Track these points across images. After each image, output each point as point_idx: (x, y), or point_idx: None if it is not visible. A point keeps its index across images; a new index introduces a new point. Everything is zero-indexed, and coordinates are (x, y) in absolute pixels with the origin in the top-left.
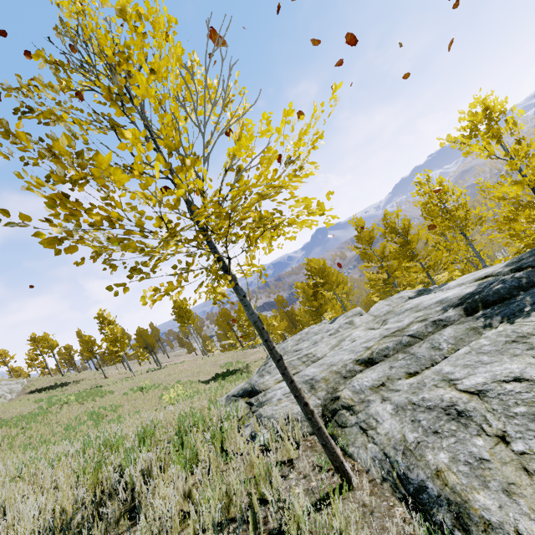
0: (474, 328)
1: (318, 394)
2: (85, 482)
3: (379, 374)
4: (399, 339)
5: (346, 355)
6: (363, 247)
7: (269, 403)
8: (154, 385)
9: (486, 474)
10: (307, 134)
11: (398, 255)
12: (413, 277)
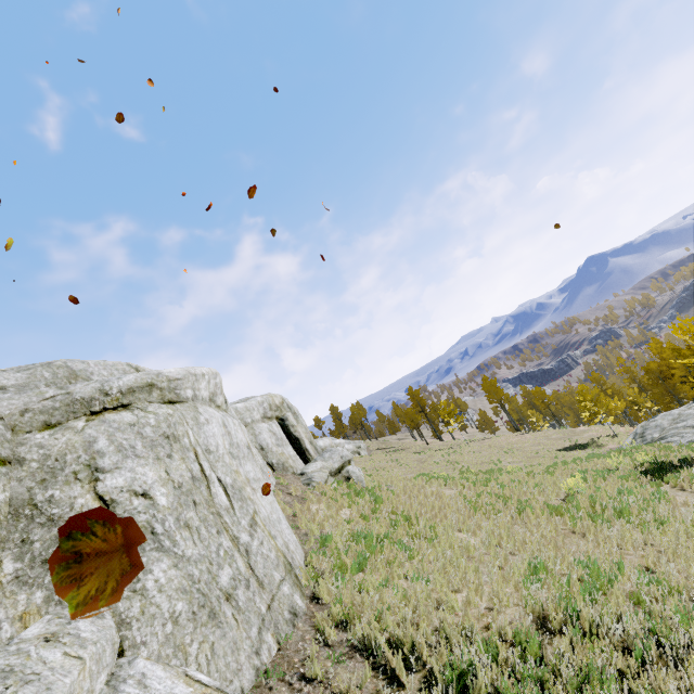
0: None
1: None
2: (686, 451)
3: None
4: None
5: None
6: None
7: None
8: (513, 449)
9: None
10: None
11: None
12: None
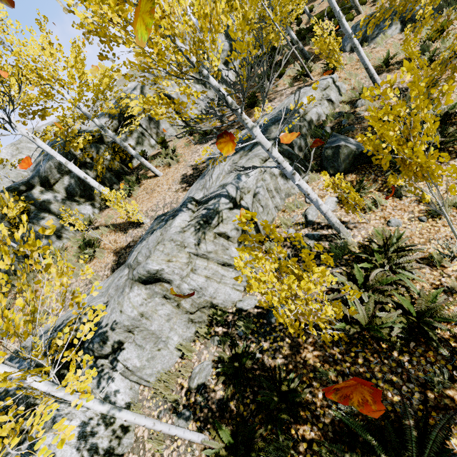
0: None
1: None
2: None
3: None
4: None
5: None
6: None
7: None
8: None
9: None
10: None
11: None
12: None
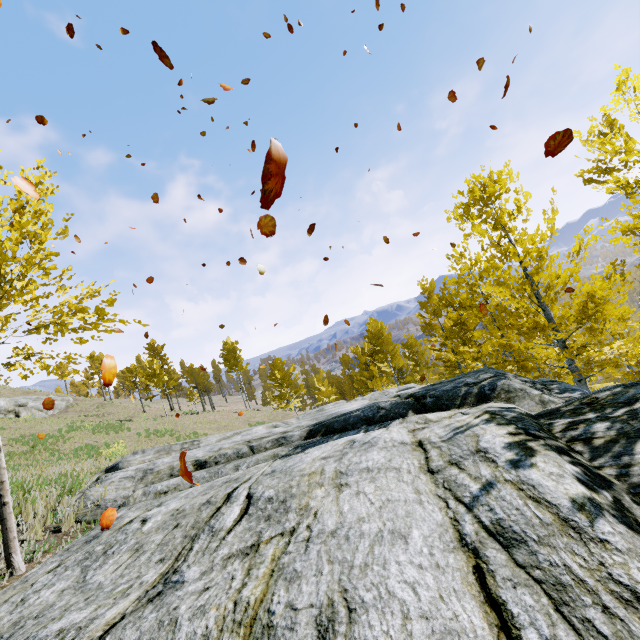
0: (277, 455)
1: (137, 486)
2: None
3: (177, 480)
4: (240, 448)
5: (202, 452)
6: (430, 316)
7: (103, 483)
8: (171, 431)
9: (7, 592)
10: (11, 260)
11: (450, 335)
12: (472, 365)
